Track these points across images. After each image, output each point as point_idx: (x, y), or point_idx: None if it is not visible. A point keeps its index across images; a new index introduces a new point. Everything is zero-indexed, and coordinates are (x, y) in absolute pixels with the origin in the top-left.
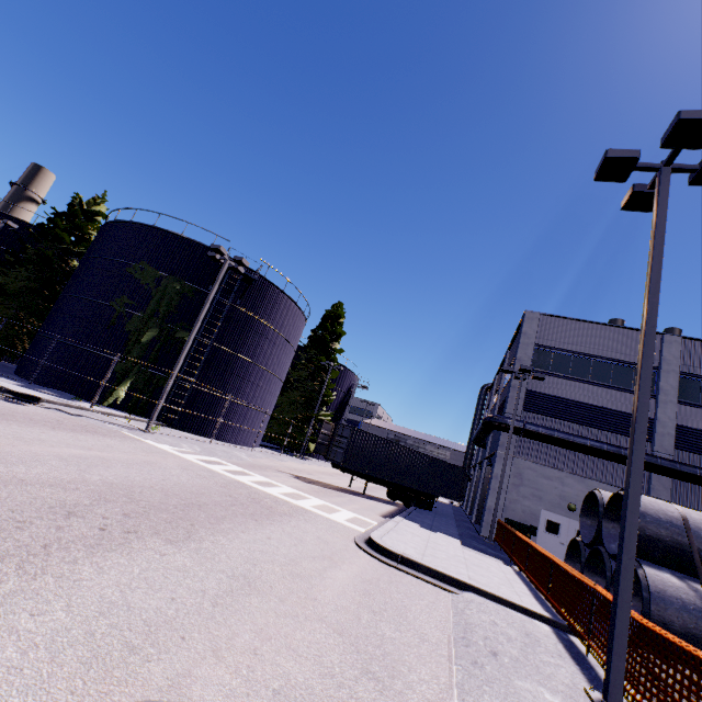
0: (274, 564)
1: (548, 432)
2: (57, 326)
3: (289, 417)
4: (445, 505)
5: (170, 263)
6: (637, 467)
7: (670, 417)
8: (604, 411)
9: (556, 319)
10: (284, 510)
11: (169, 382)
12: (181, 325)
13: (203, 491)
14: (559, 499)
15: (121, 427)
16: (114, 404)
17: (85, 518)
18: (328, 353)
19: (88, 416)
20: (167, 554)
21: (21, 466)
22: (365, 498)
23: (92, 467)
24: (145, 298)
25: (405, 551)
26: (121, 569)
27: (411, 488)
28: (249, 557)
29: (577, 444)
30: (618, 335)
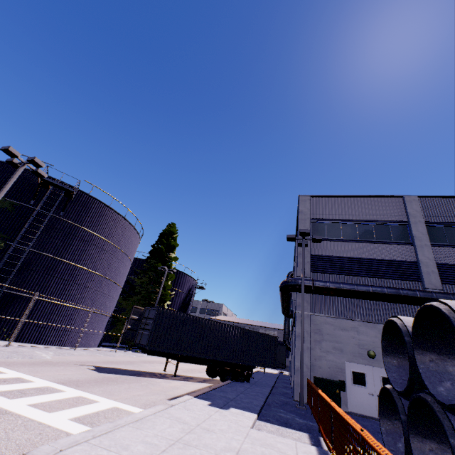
0: None
1: (335, 285)
2: None
3: None
4: (272, 375)
5: None
6: None
7: (429, 257)
8: (376, 262)
9: (323, 198)
10: None
11: None
12: None
13: None
14: (359, 348)
15: None
16: None
17: None
18: (165, 261)
19: None
20: None
21: None
22: (176, 380)
23: None
24: None
25: None
26: None
27: (226, 362)
28: None
29: (361, 292)
30: (370, 202)
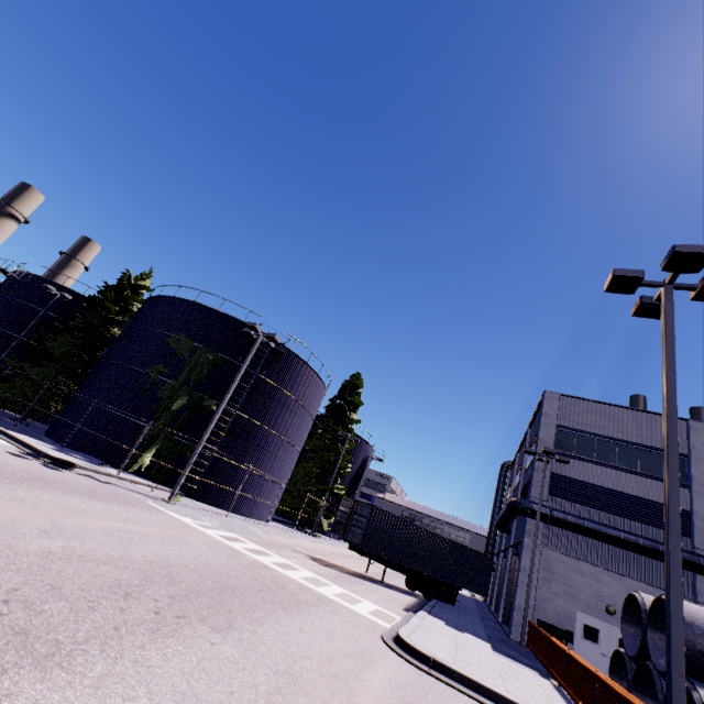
0: (312, 660)
1: (578, 521)
2: (94, 390)
3: (302, 489)
4: (467, 598)
5: (205, 335)
6: (676, 574)
7: None
8: (636, 500)
9: (576, 400)
10: (309, 598)
11: (196, 451)
12: (209, 393)
13: (231, 573)
14: (596, 599)
15: (146, 496)
16: (137, 470)
17: (139, 599)
18: (345, 423)
19: (116, 483)
20: (216, 643)
21: (76, 540)
22: (384, 586)
23: (132, 543)
24: (179, 367)
25: (436, 653)
26: (182, 657)
27: (432, 577)
28: (287, 651)
29: (610, 536)
30: (641, 419)
